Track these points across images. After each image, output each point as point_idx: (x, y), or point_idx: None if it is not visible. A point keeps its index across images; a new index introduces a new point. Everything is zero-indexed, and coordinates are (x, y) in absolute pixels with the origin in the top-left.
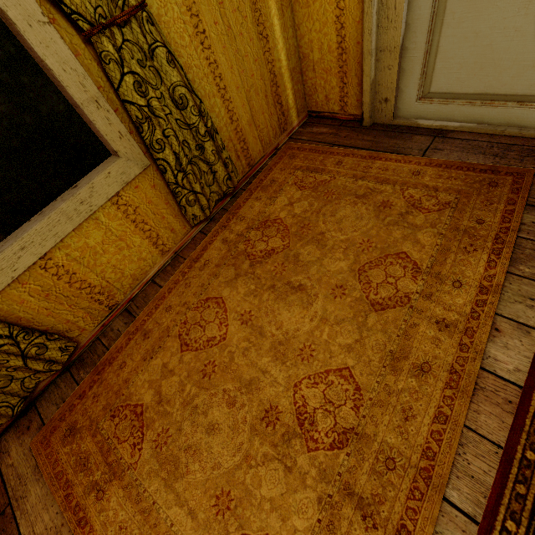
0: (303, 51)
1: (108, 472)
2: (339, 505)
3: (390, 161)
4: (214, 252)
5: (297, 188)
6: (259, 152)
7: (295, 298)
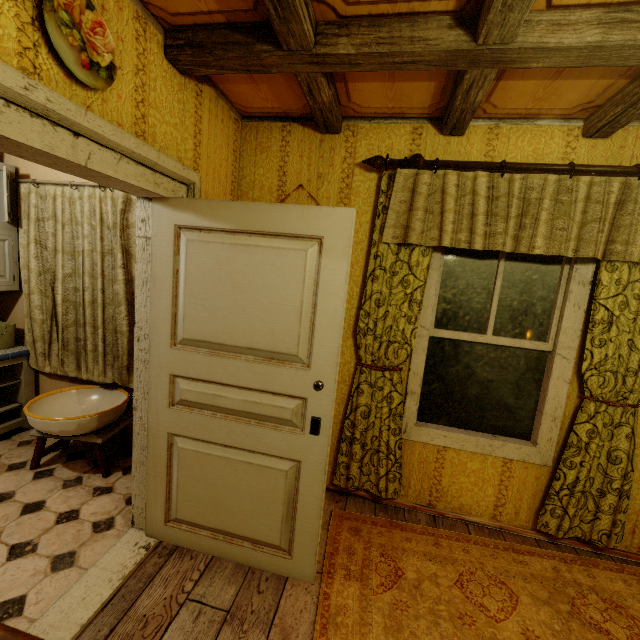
0: None
1: (359, 574)
2: None
3: None
4: (537, 564)
5: None
6: None
7: None
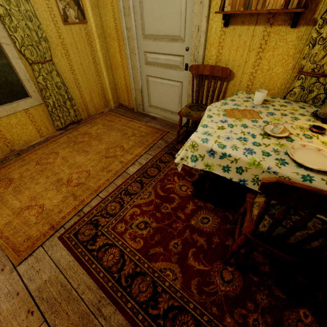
0: (116, 83)
1: None
2: (69, 197)
3: (135, 122)
4: (62, 140)
5: (102, 125)
6: (94, 112)
7: (84, 154)
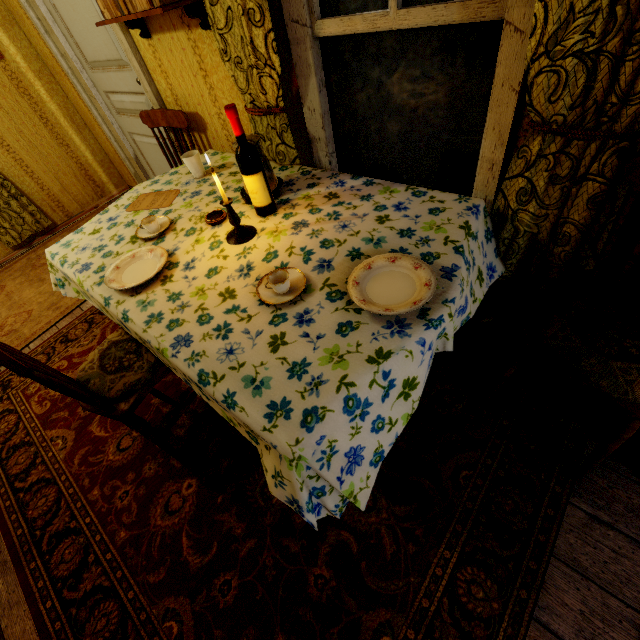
0: (106, 151)
1: None
2: None
3: None
4: (19, 264)
5: None
6: (77, 209)
7: (37, 284)
